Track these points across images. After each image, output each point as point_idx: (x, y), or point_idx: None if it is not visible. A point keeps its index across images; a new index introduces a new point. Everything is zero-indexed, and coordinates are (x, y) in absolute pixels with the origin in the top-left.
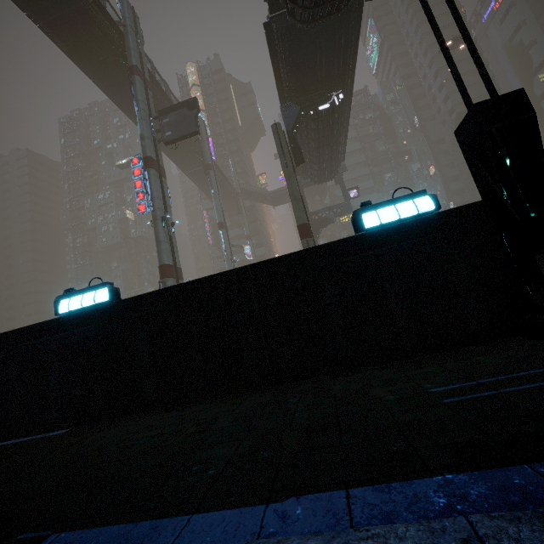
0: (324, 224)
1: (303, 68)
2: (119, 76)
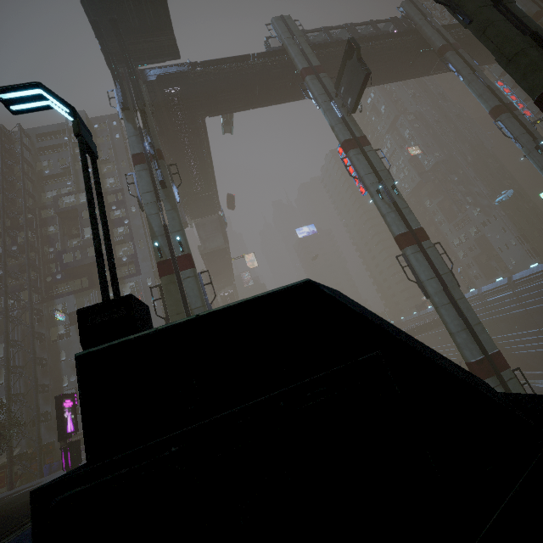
0: None
1: None
2: None
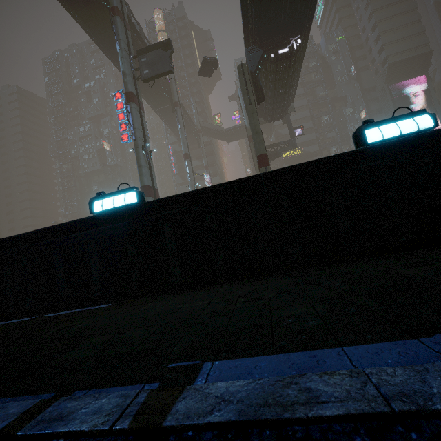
0: (272, 158)
1: (269, 12)
2: (100, 17)
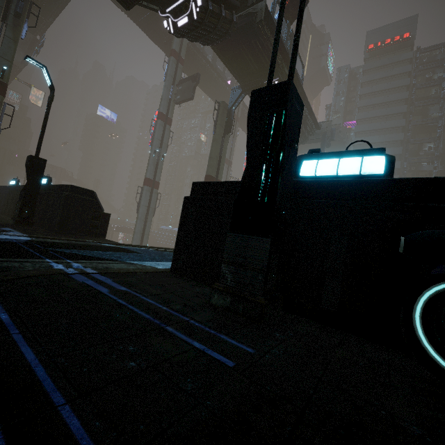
0: None
1: (238, 63)
2: None
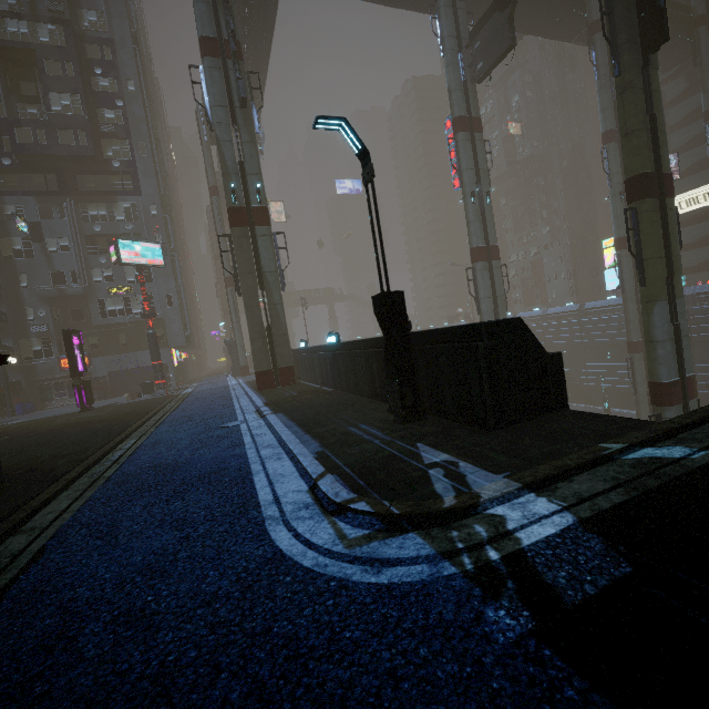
0: None
1: None
2: None
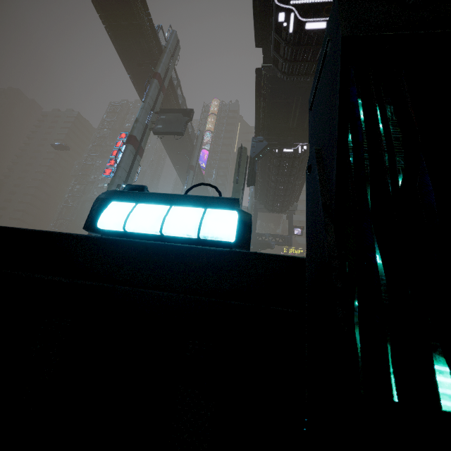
0: (264, 247)
1: (279, 114)
2: (149, 79)
